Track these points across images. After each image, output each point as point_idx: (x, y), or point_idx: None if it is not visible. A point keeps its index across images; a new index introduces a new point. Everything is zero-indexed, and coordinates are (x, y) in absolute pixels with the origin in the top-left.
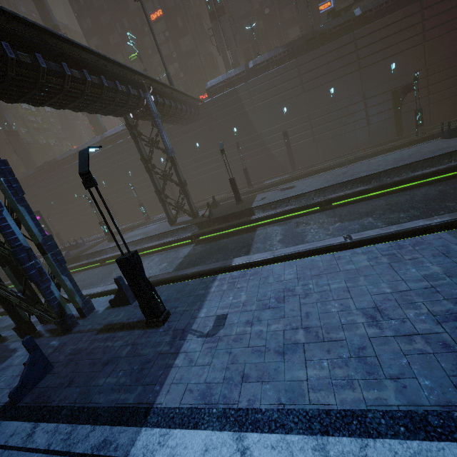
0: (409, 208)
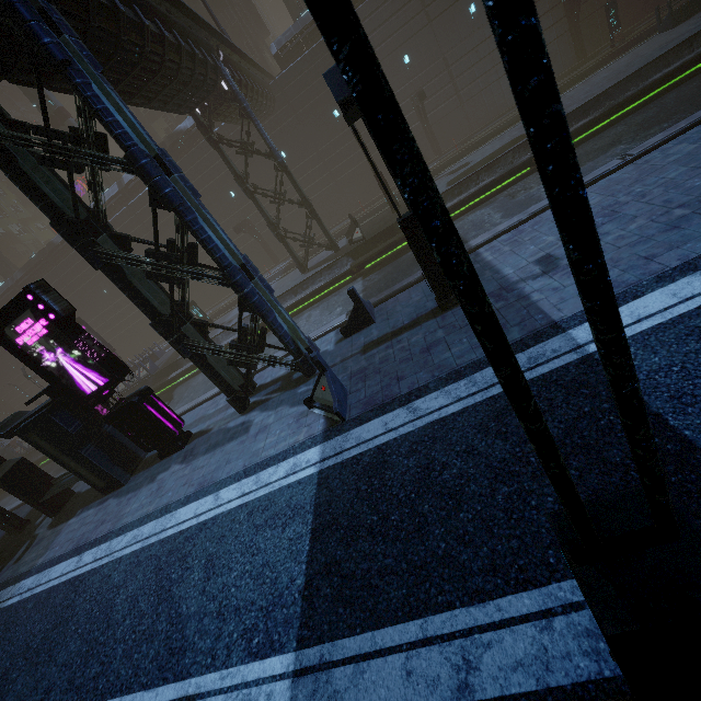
0: (669, 116)
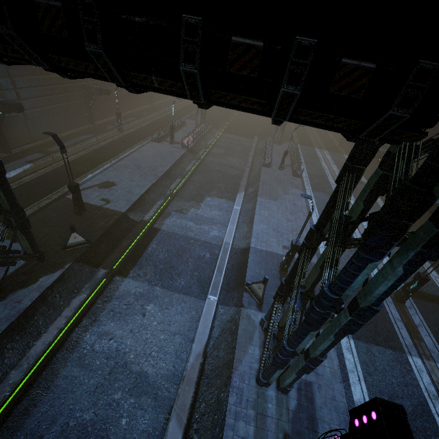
0: (210, 188)
